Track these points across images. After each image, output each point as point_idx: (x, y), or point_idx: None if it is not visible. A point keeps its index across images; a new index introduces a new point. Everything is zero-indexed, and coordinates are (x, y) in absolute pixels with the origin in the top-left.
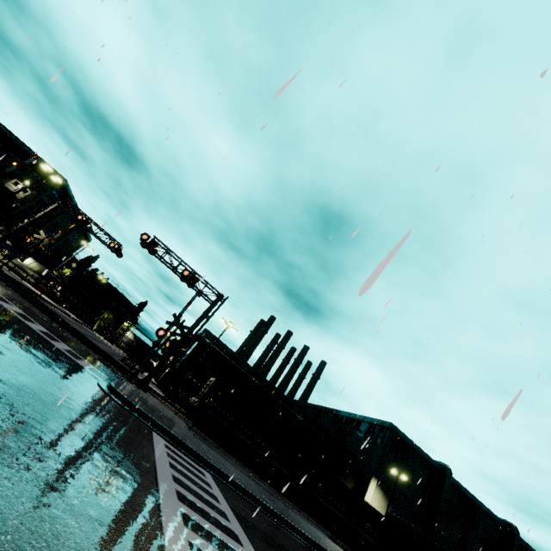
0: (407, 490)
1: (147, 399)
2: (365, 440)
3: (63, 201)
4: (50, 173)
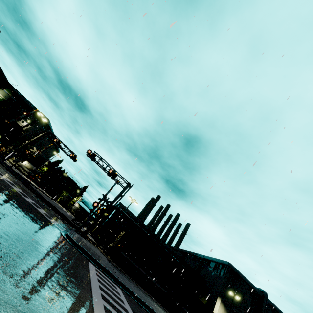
0: (240, 306)
1: (86, 242)
2: (213, 273)
3: (47, 131)
4: (41, 117)
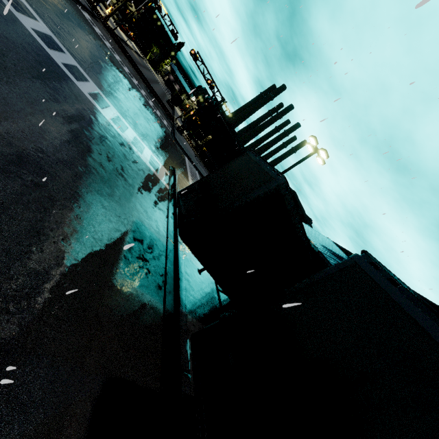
0: None
1: (182, 140)
2: None
3: None
4: None
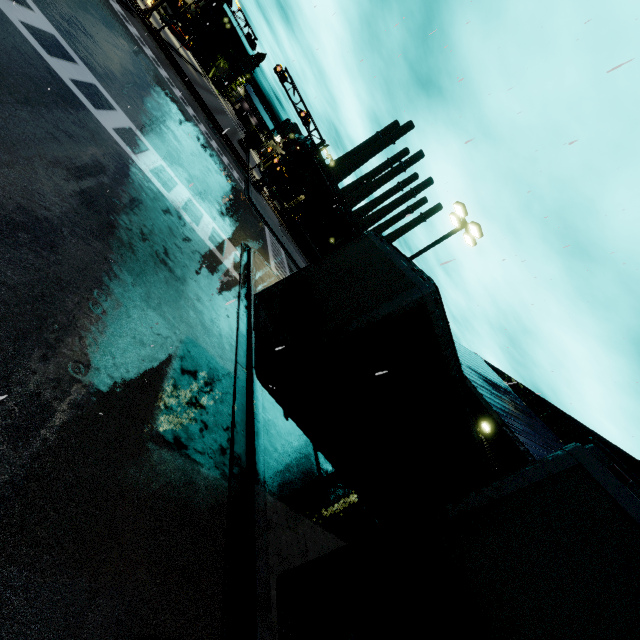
0: None
1: (261, 202)
2: None
3: None
4: None
